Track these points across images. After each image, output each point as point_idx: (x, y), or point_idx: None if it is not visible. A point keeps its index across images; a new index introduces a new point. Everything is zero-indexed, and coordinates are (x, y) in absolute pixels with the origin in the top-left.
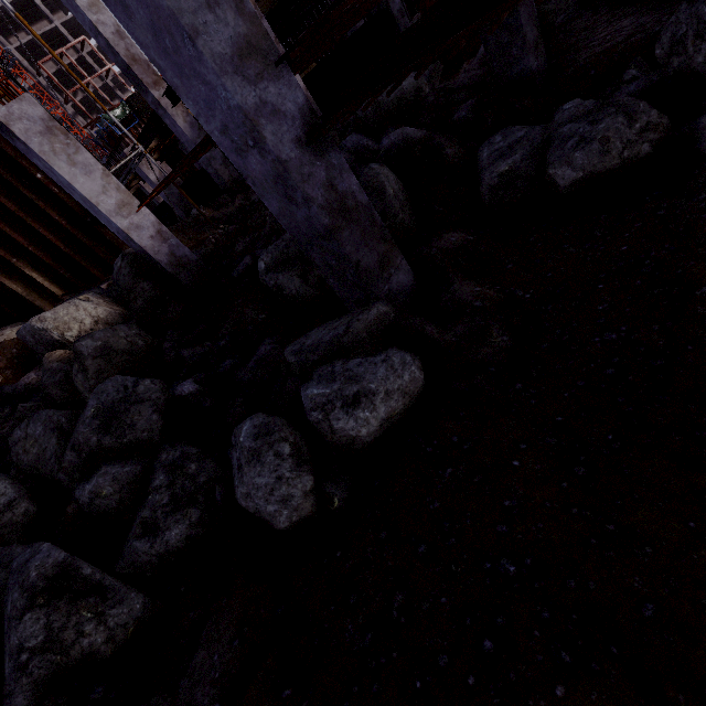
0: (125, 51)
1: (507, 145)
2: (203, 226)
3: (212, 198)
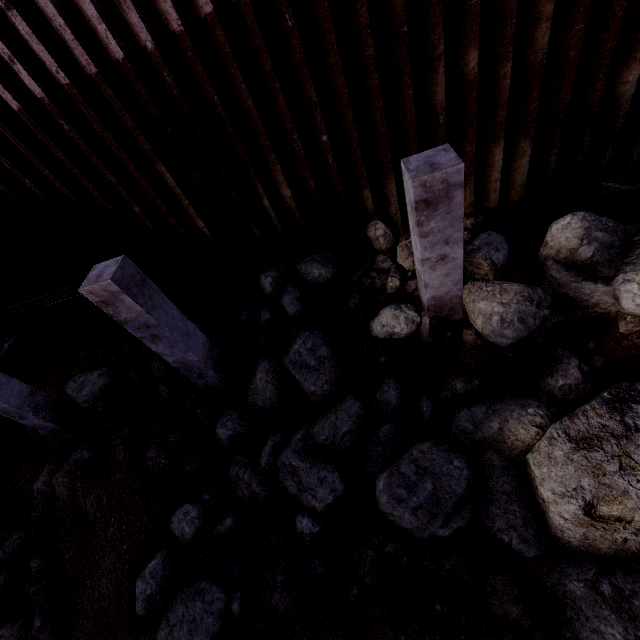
0: None
1: None
2: None
3: None
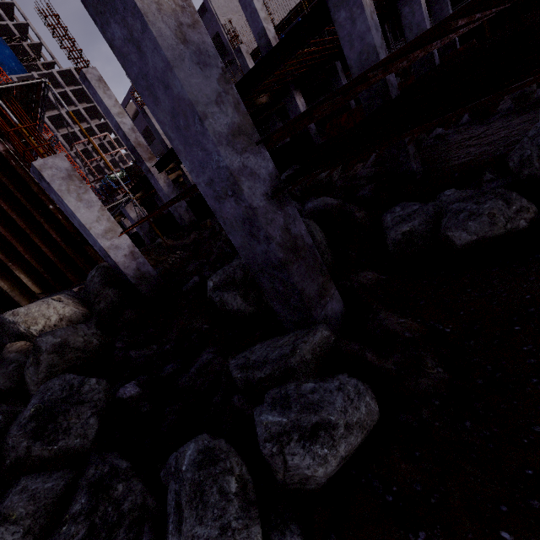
0: (134, 139)
1: (406, 213)
2: (164, 251)
3: (172, 232)
